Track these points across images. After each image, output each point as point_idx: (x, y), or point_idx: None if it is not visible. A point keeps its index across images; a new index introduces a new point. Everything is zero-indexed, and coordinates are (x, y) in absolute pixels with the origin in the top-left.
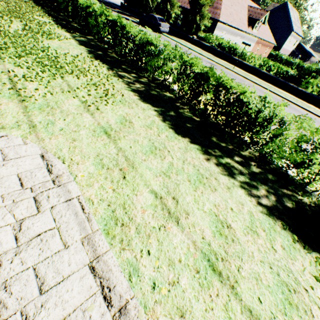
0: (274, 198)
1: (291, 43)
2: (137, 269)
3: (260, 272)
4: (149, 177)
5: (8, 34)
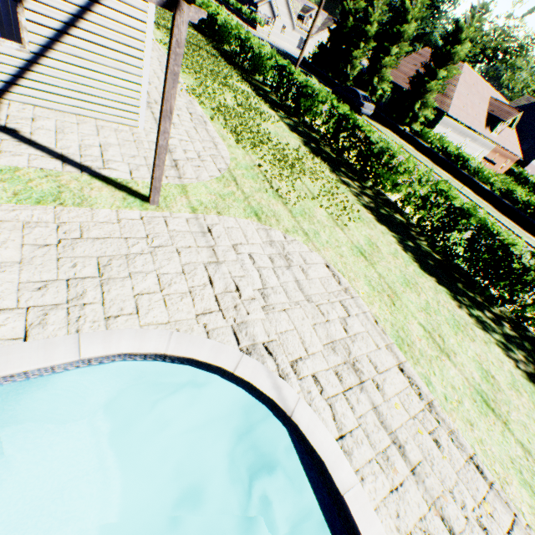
0: (532, 367)
1: None
2: (430, 382)
3: (526, 422)
4: (413, 310)
5: (230, 111)
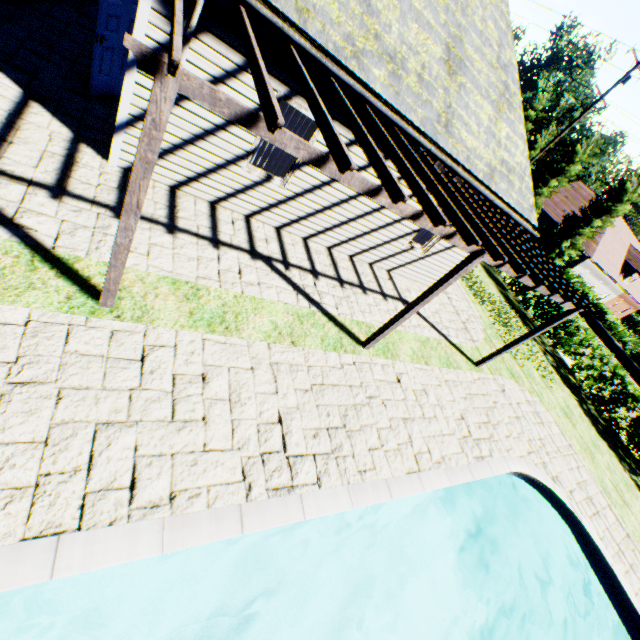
0: None
1: None
2: (623, 520)
3: None
4: (602, 467)
5: None
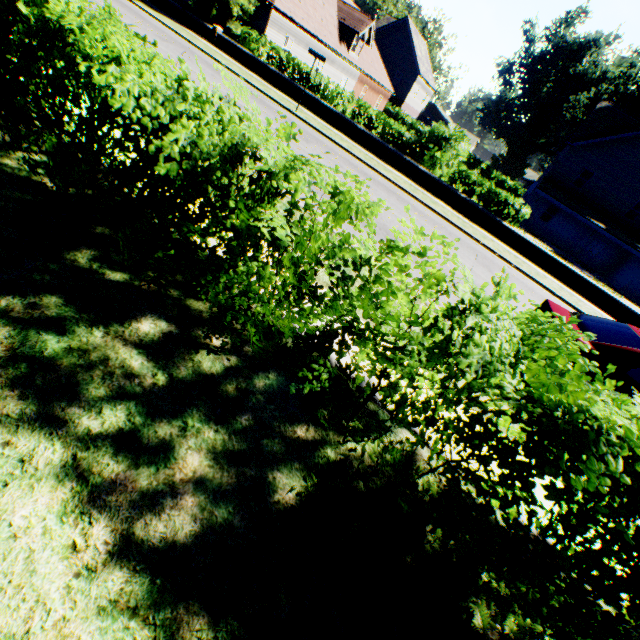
0: (237, 483)
1: (419, 97)
2: None
3: None
4: None
5: None
